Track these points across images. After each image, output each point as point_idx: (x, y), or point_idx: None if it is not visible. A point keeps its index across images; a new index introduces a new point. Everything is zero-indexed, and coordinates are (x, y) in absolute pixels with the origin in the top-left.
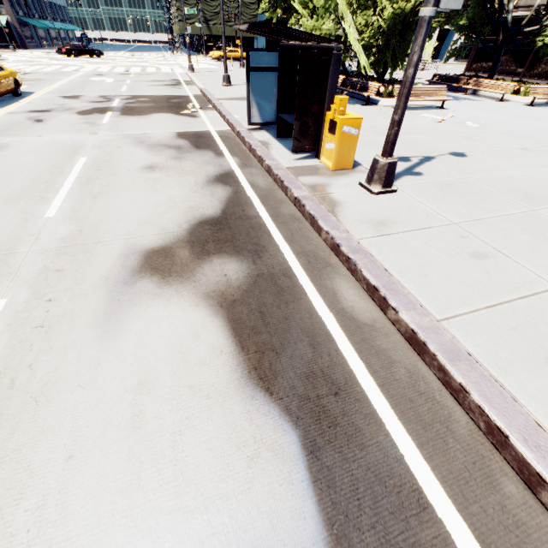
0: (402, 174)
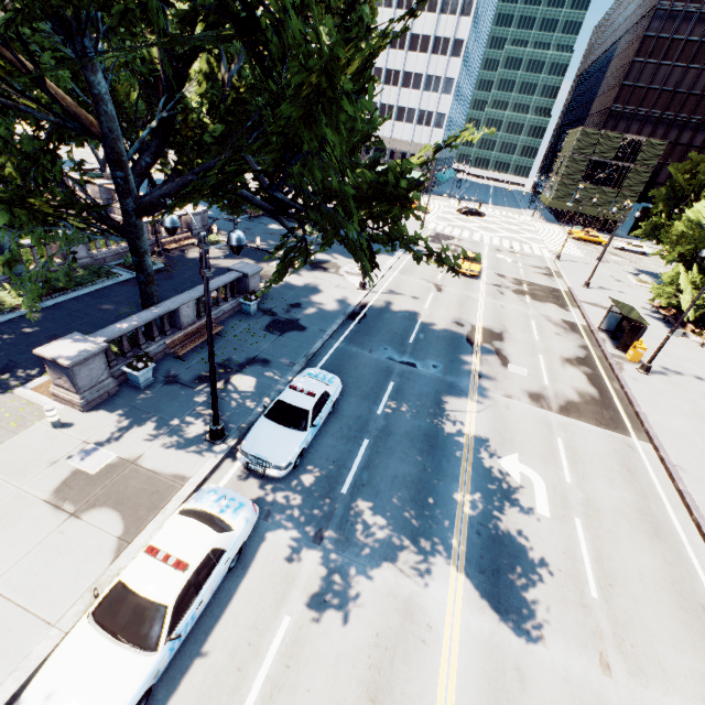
0: (658, 372)
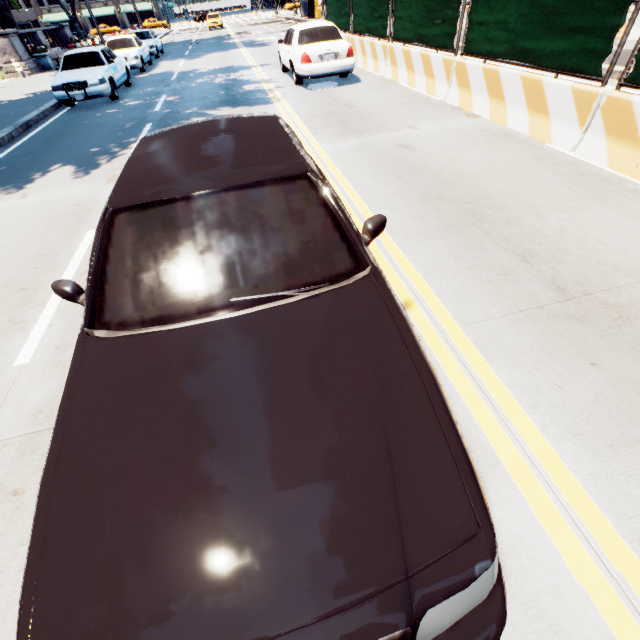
0: None
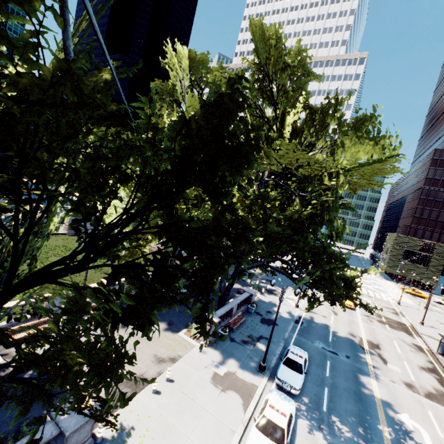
0: None
